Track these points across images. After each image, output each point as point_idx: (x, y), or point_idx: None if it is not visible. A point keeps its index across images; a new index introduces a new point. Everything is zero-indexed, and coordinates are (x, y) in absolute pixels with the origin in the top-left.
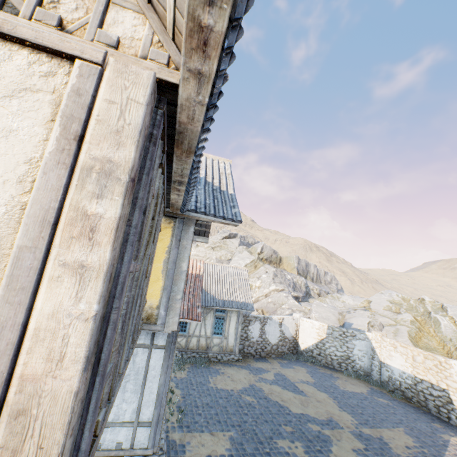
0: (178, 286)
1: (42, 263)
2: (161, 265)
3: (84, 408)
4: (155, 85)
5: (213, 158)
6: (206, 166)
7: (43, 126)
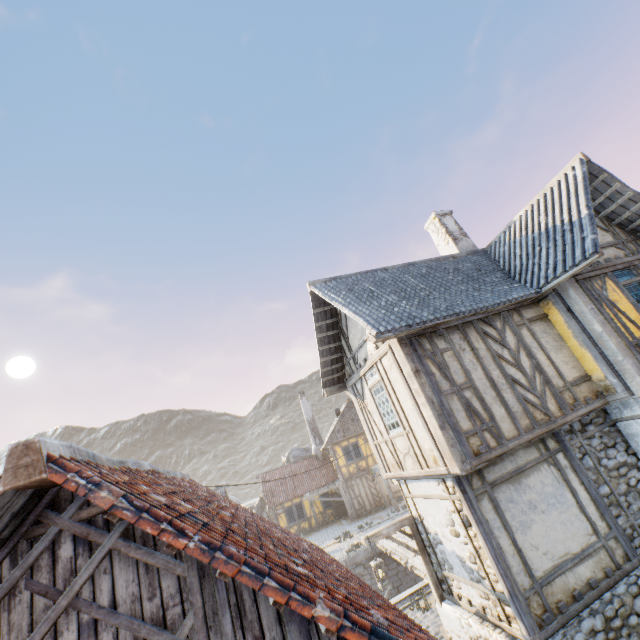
0: (609, 349)
1: (417, 406)
2: (573, 341)
3: (457, 441)
4: (399, 338)
5: (558, 180)
6: (553, 202)
7: (397, 373)
